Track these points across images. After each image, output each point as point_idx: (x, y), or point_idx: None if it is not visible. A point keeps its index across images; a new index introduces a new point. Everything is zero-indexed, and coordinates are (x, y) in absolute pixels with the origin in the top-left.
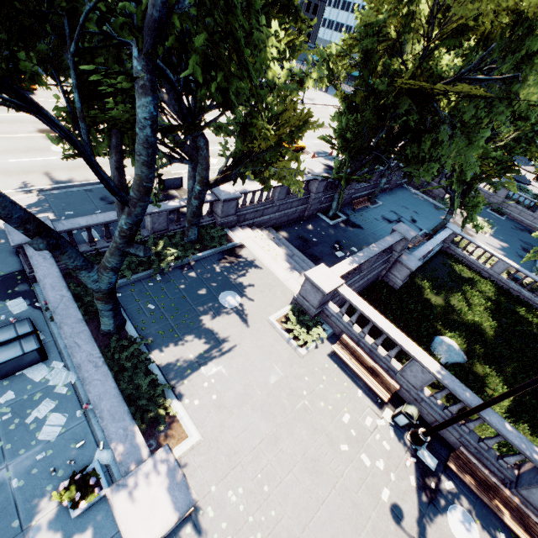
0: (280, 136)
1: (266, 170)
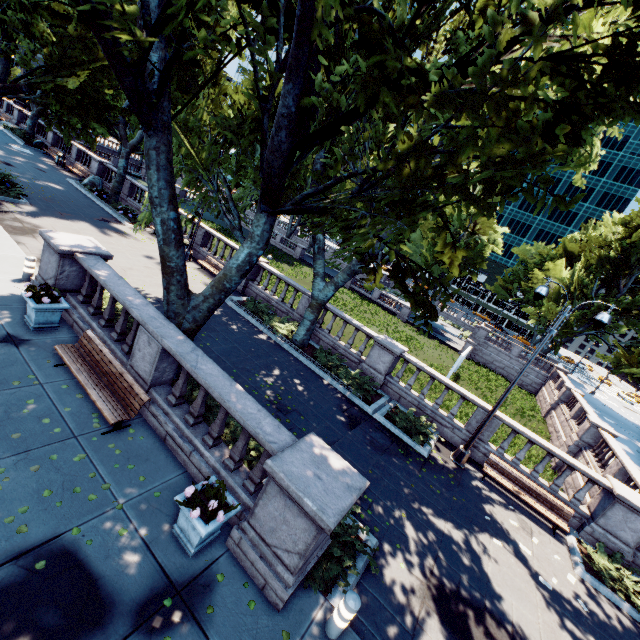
0: None
1: None
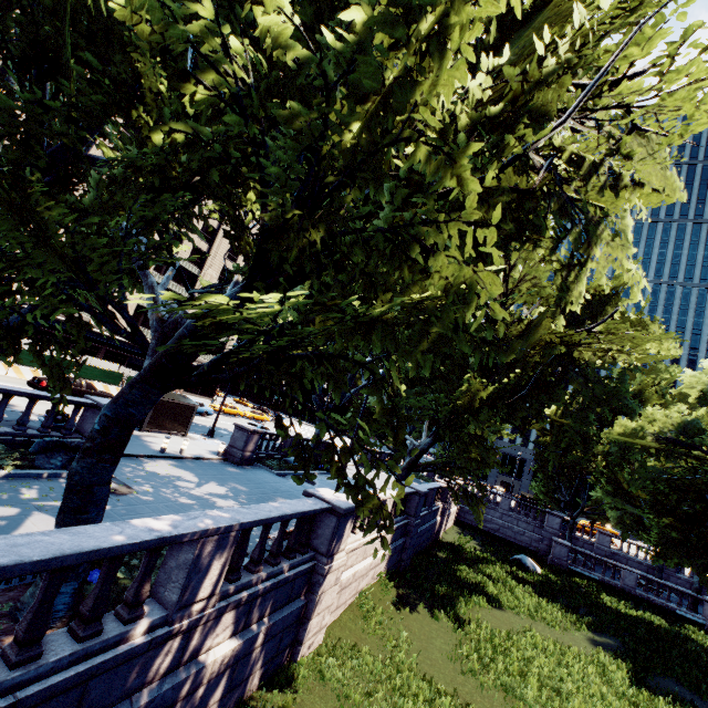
0: None
1: None
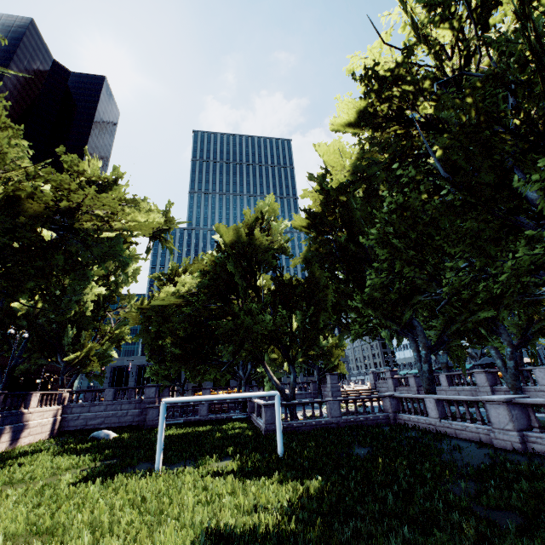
0: (87, 352)
1: (89, 367)
